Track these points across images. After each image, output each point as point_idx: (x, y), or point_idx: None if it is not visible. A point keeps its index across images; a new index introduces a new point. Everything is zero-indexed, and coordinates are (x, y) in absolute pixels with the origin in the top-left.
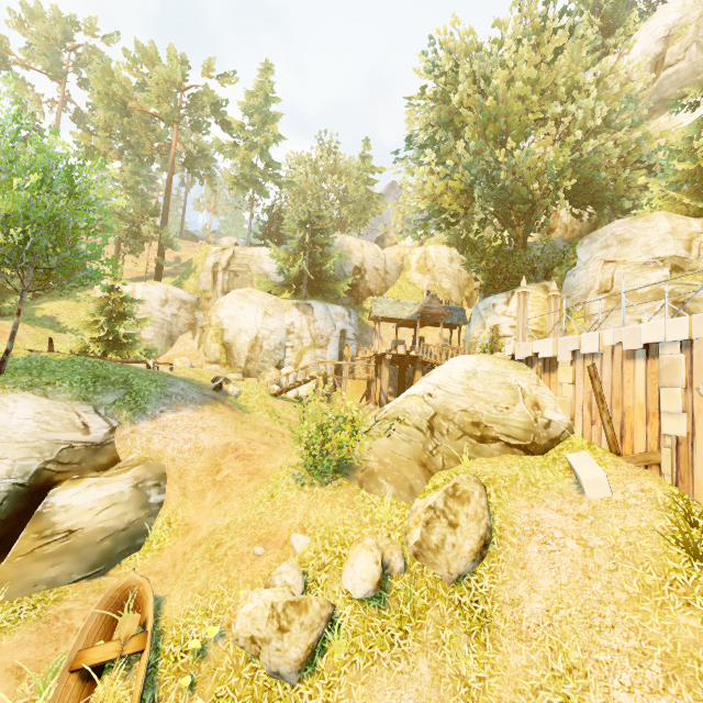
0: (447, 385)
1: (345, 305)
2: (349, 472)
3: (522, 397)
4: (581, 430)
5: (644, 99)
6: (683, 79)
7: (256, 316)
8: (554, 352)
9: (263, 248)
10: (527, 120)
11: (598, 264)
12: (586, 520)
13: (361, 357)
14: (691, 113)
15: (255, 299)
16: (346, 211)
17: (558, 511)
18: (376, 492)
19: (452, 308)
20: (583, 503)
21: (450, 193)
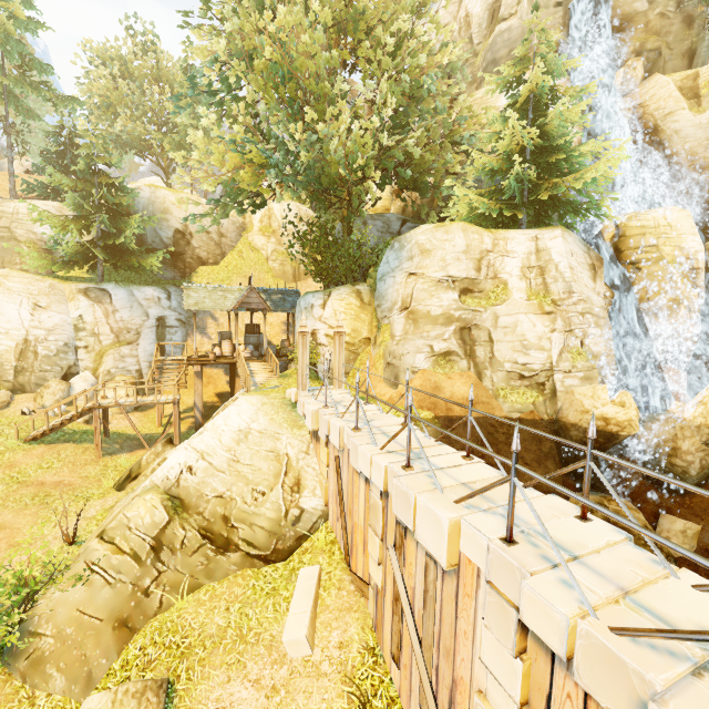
0: (213, 452)
1: (164, 283)
2: (10, 662)
3: (284, 474)
4: (332, 520)
5: (481, 55)
6: (514, 40)
7: (20, 312)
8: (314, 425)
9: (33, 202)
10: (324, 86)
11: (402, 275)
12: (276, 697)
13: (175, 360)
14: (513, 88)
15: (15, 286)
16: (168, 145)
17: (255, 682)
18: (43, 688)
19: (285, 291)
20: (284, 665)
21: (250, 168)
